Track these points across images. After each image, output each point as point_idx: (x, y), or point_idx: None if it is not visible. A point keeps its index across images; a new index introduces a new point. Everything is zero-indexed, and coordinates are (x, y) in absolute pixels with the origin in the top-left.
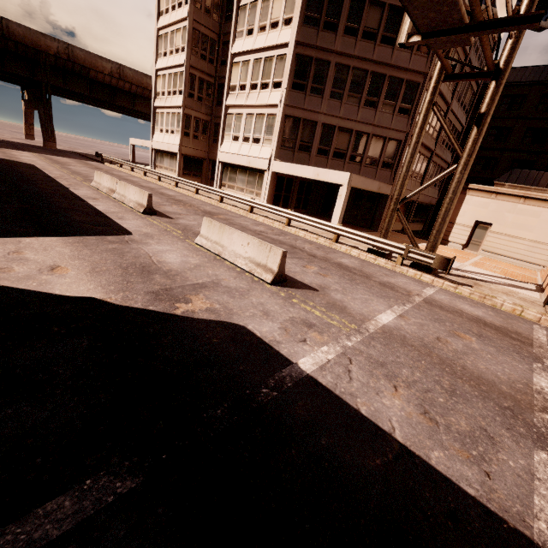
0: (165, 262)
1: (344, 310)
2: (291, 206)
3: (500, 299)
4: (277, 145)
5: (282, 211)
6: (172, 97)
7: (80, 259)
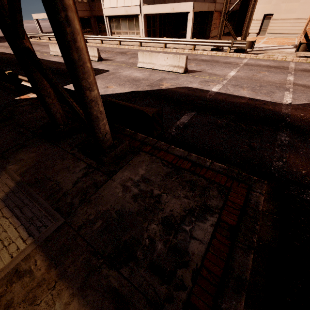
0: (137, 76)
1: (216, 75)
2: (157, 36)
3: (276, 55)
4: None
5: (160, 39)
6: None
7: (109, 83)
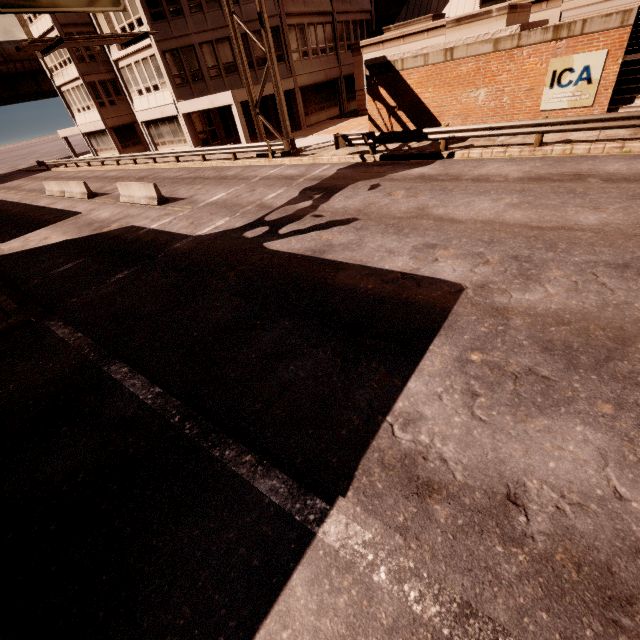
0: (101, 218)
1: (194, 202)
2: (222, 139)
3: (325, 155)
4: (172, 85)
5: (194, 151)
6: (66, 69)
7: (56, 232)
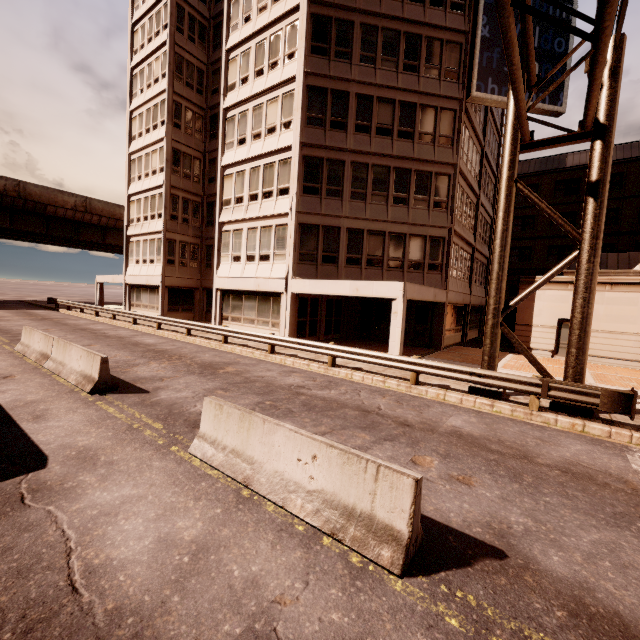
0: (109, 567)
1: None
2: (321, 333)
3: None
4: (294, 259)
5: (320, 346)
6: (150, 222)
7: None
